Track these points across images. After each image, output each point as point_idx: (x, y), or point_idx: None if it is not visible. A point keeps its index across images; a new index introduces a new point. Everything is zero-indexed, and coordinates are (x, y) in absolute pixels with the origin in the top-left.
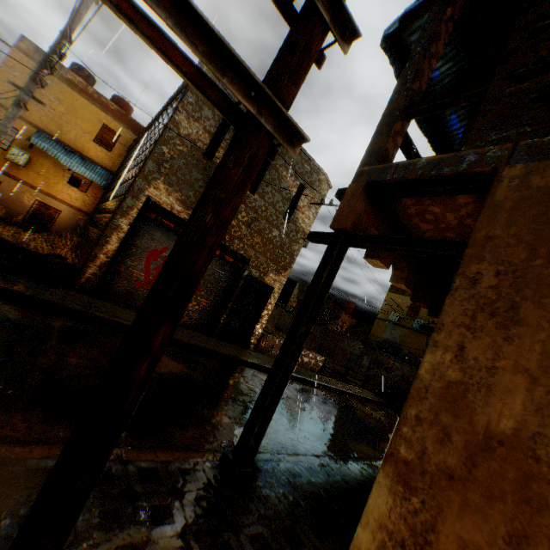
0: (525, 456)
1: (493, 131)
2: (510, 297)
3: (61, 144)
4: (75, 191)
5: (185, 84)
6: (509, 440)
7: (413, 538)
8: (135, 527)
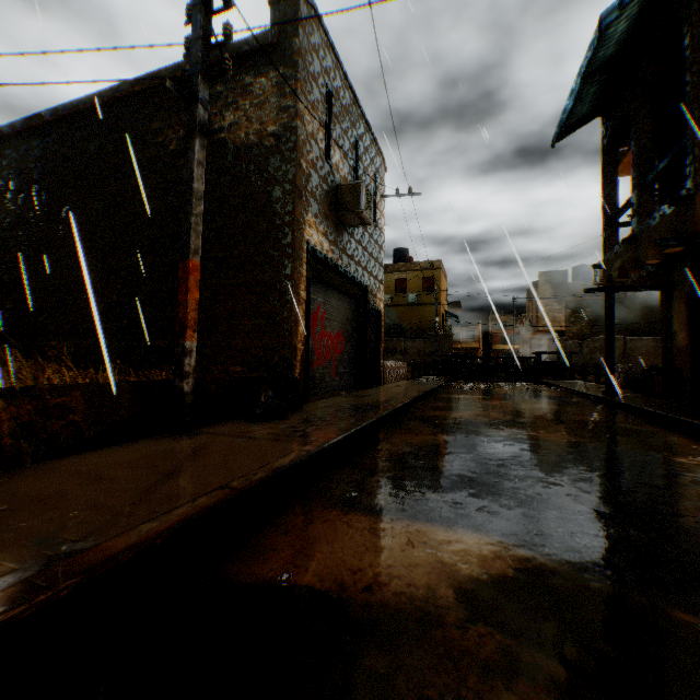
0: None
1: None
2: None
3: None
4: None
5: (273, 43)
6: None
7: None
8: None
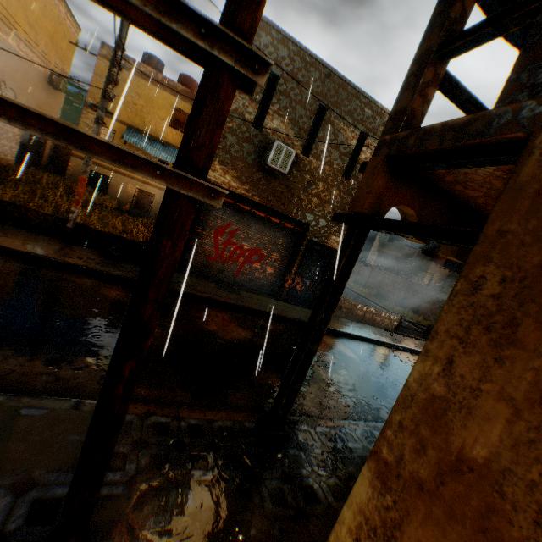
0: (491, 489)
1: (536, 76)
2: (510, 311)
3: (145, 136)
4: None
5: None
6: (479, 468)
7: (383, 529)
8: (178, 469)
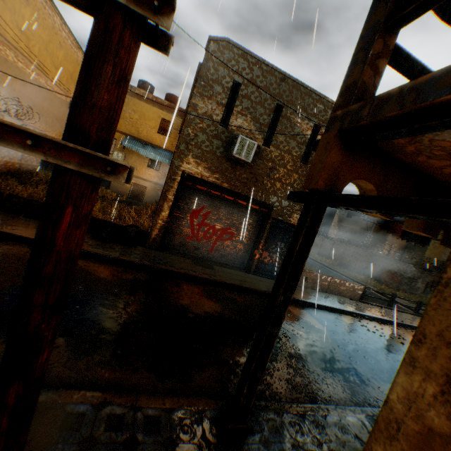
0: None
1: None
2: None
3: (139, 141)
4: (152, 171)
5: (197, 71)
6: None
7: None
8: None
